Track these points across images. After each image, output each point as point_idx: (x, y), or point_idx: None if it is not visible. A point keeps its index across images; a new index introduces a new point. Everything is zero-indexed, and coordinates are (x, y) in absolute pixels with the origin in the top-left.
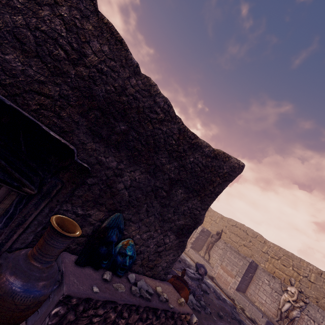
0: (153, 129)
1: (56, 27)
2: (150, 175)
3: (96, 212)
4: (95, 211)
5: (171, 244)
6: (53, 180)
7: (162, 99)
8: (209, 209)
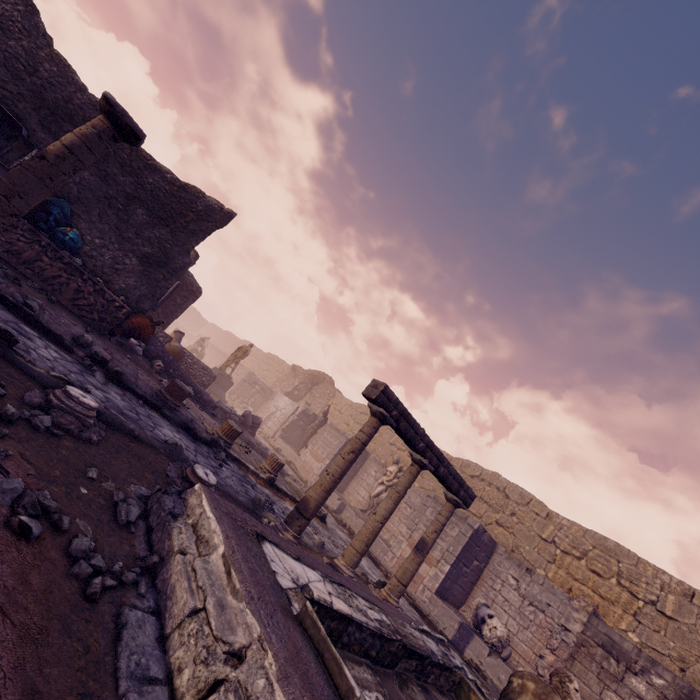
0: None
1: (19, 52)
2: (101, 180)
3: None
4: None
5: (133, 268)
6: (5, 142)
7: None
8: (336, 395)
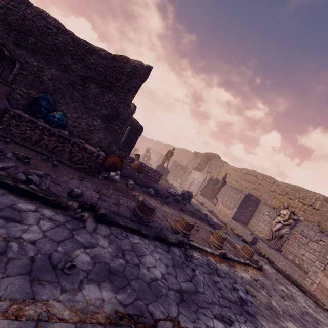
0: (53, 40)
1: None
2: (63, 72)
3: (34, 92)
4: (33, 92)
5: (99, 126)
6: None
7: (52, 19)
8: (224, 164)
